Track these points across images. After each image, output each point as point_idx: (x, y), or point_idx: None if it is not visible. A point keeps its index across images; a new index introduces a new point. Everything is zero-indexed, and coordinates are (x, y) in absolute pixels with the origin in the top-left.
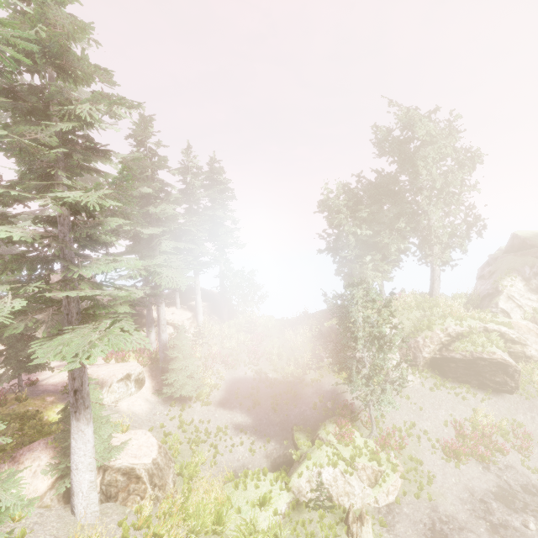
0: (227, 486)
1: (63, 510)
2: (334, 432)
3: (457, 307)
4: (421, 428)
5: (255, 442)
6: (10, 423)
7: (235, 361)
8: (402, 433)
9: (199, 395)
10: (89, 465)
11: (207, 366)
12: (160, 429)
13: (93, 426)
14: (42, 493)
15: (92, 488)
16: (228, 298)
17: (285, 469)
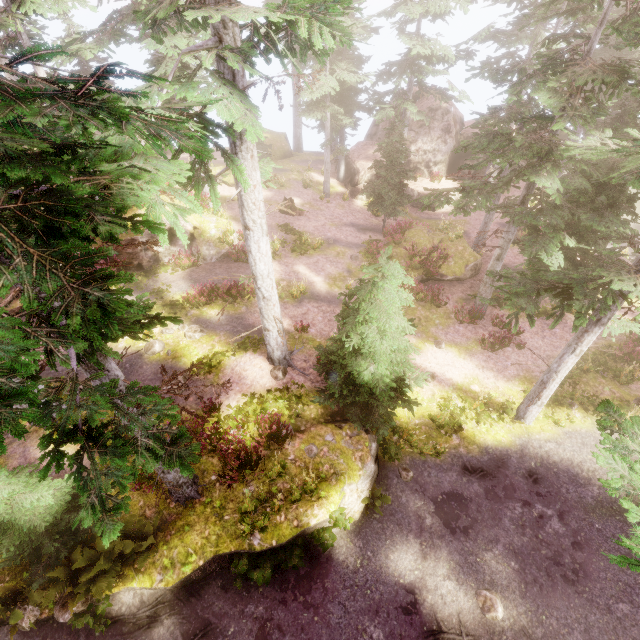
0: None
1: None
2: None
3: None
4: None
5: None
6: None
7: None
8: None
9: None
10: None
11: None
12: None
13: None
14: None
15: None
16: None
17: None
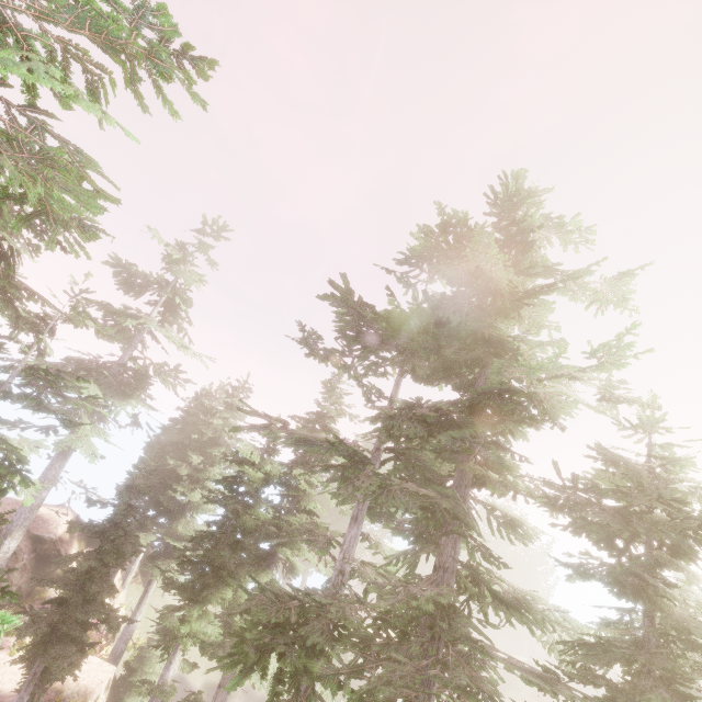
0: None
1: None
2: None
3: None
4: None
5: None
6: None
7: None
8: None
9: None
10: None
11: None
12: None
13: None
14: None
15: None
16: None
17: None
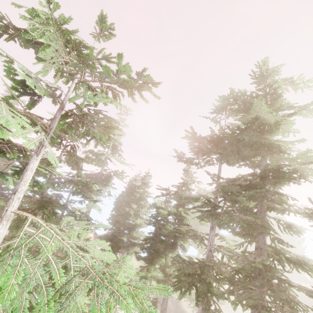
0: None
1: None
2: None
3: None
4: None
5: None
6: None
7: None
8: None
9: None
10: None
11: None
12: None
13: None
14: None
15: None
16: None
17: None
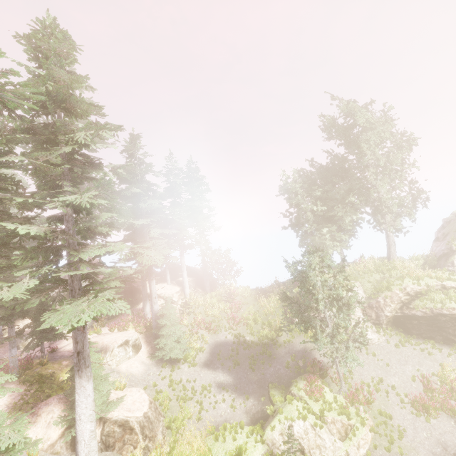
0: (209, 438)
1: None
2: (305, 388)
3: (413, 268)
4: (389, 383)
5: (235, 399)
6: (33, 382)
7: (217, 326)
8: (370, 388)
9: (186, 357)
10: (90, 416)
11: (193, 332)
12: (153, 388)
13: (94, 383)
14: (54, 441)
15: (92, 437)
16: (209, 273)
17: (262, 424)
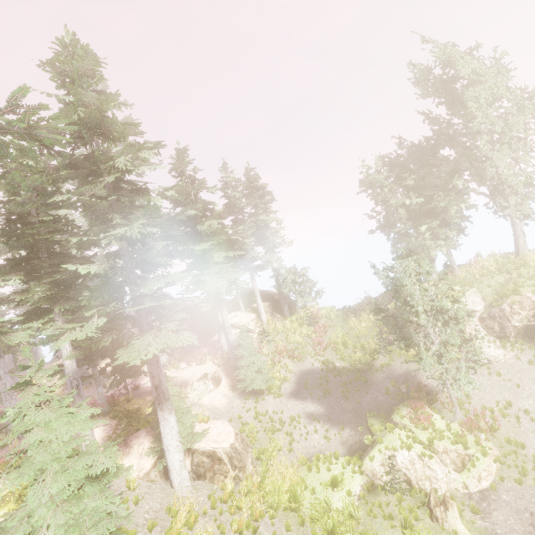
0: (301, 469)
1: (165, 484)
2: (409, 416)
3: None
4: (520, 407)
5: (329, 430)
6: (122, 418)
7: (301, 354)
8: (495, 414)
9: (270, 388)
10: (177, 447)
11: (275, 362)
12: (238, 420)
13: (177, 416)
14: (148, 470)
15: (182, 467)
16: (286, 296)
17: (361, 455)
